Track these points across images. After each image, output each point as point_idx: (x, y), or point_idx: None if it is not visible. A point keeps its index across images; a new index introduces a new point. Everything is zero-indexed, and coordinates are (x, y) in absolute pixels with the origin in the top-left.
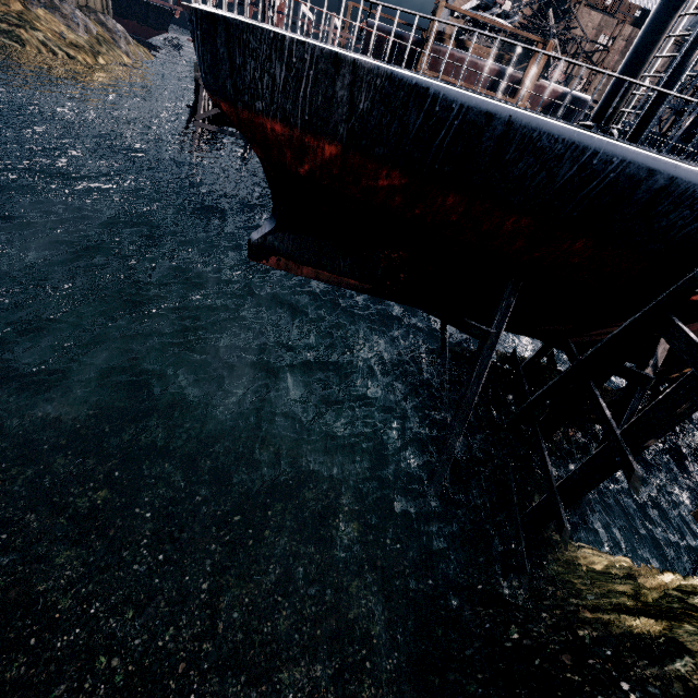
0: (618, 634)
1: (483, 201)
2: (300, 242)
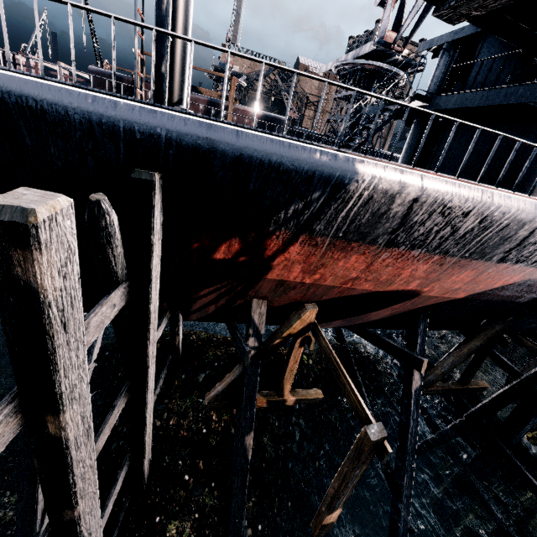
0: None
1: None
2: None
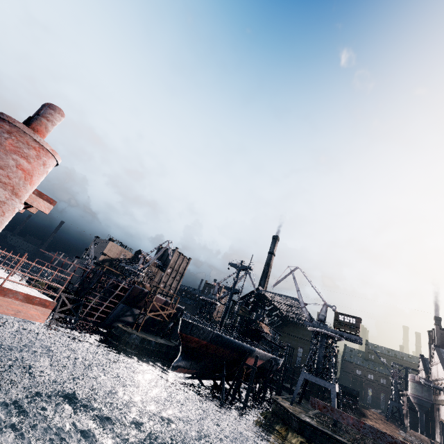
0: (262, 419)
1: (225, 349)
2: (187, 362)
